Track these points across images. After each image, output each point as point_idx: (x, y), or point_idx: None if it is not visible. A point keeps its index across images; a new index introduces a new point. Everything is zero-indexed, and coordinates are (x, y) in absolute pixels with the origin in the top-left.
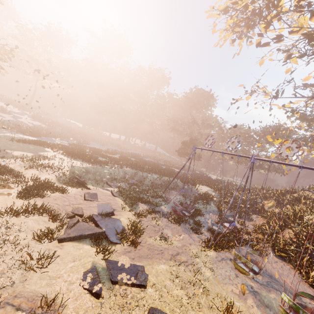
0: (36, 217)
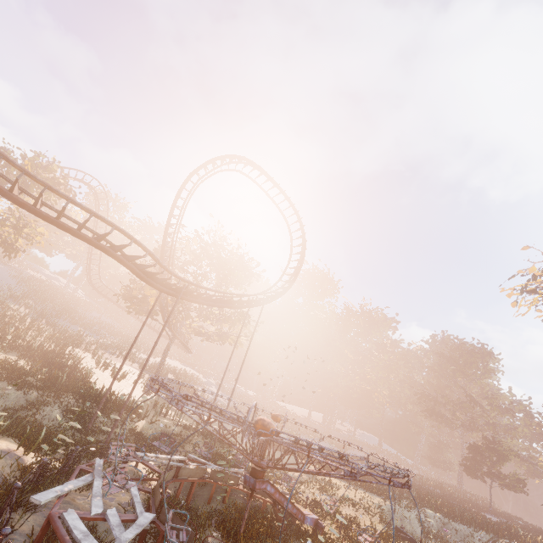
0: None
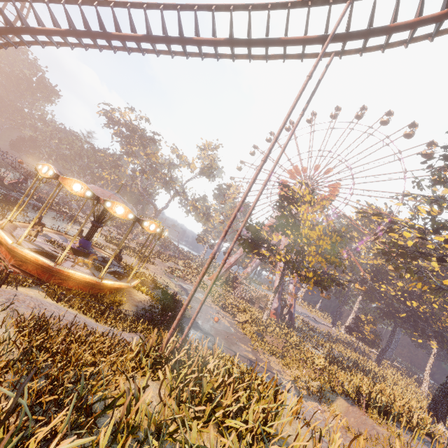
0: None
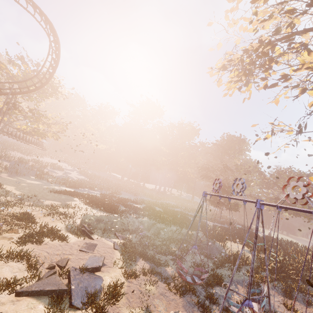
0: (14, 264)
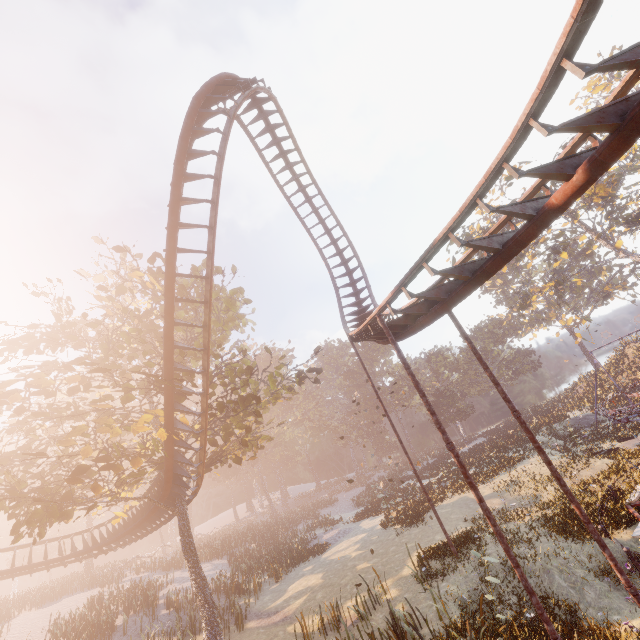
0: None
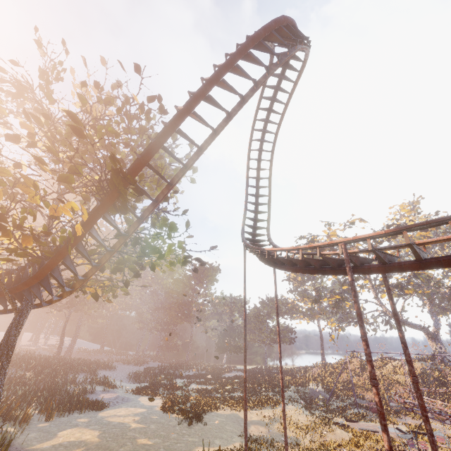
0: None
